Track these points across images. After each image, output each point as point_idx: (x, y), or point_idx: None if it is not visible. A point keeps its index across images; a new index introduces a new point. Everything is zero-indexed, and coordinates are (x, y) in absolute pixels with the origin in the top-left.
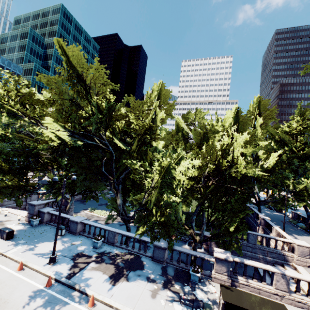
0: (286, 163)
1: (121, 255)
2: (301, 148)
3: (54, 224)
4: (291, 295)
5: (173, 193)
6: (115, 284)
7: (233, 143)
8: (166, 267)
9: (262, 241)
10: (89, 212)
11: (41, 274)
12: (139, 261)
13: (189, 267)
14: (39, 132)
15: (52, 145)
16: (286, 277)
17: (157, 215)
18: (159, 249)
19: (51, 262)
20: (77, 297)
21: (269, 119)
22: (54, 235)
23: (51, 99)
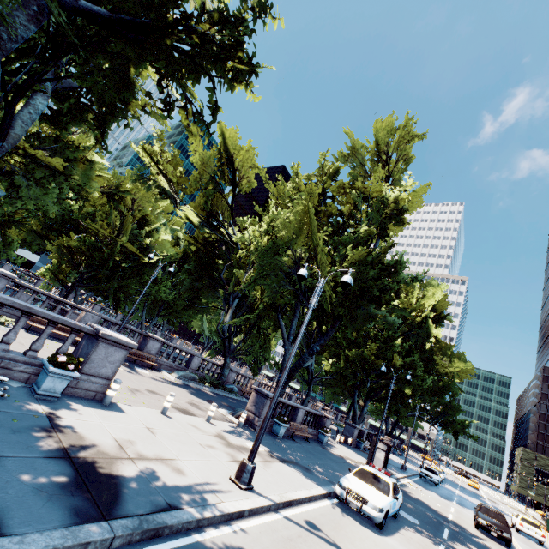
0: None
1: None
2: None
3: None
4: None
5: None
6: None
7: None
8: None
9: None
10: None
11: None
12: None
13: None
14: None
15: None
16: None
17: None
18: None
19: None
20: None
21: (249, 168)
22: None
23: None
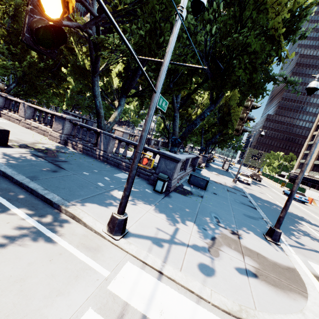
0: None
1: None
2: None
3: None
4: (27, 120)
5: None
6: None
7: None
8: None
9: None
10: None
11: None
12: None
13: None
14: None
15: None
16: (25, 105)
17: None
18: None
19: None
20: None
21: None
22: None
23: None
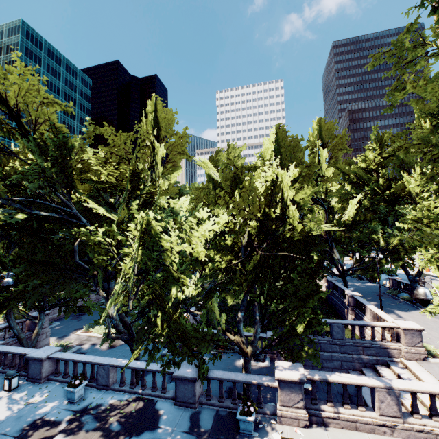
0: (370, 212)
1: (119, 405)
2: (386, 187)
3: (2, 370)
4: (407, 422)
5: (176, 281)
6: None
7: (281, 183)
8: (200, 412)
9: (352, 332)
10: (85, 333)
11: None
12: (152, 411)
13: (239, 403)
14: None
15: None
16: (393, 392)
17: (163, 326)
18: (185, 382)
19: None
20: None
21: (337, 151)
22: None
23: None
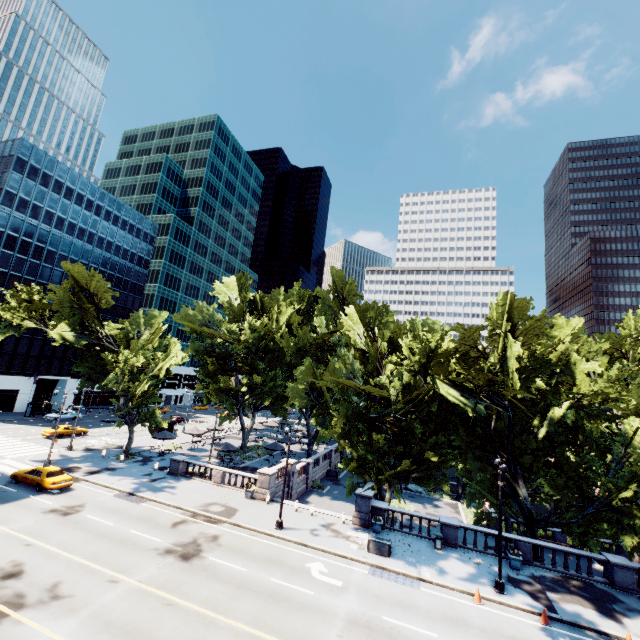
0: None
1: (562, 579)
2: None
3: (402, 530)
4: None
5: None
6: (618, 620)
7: None
8: None
9: None
10: None
11: (511, 607)
12: (598, 589)
13: None
14: (385, 383)
15: (433, 408)
16: None
17: None
18: (623, 569)
19: (503, 590)
20: (599, 637)
21: None
22: (430, 549)
23: (452, 350)
